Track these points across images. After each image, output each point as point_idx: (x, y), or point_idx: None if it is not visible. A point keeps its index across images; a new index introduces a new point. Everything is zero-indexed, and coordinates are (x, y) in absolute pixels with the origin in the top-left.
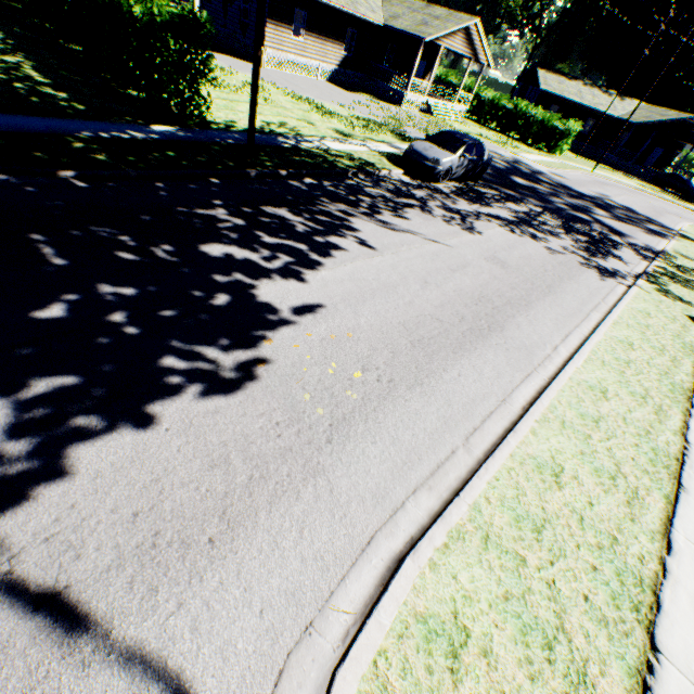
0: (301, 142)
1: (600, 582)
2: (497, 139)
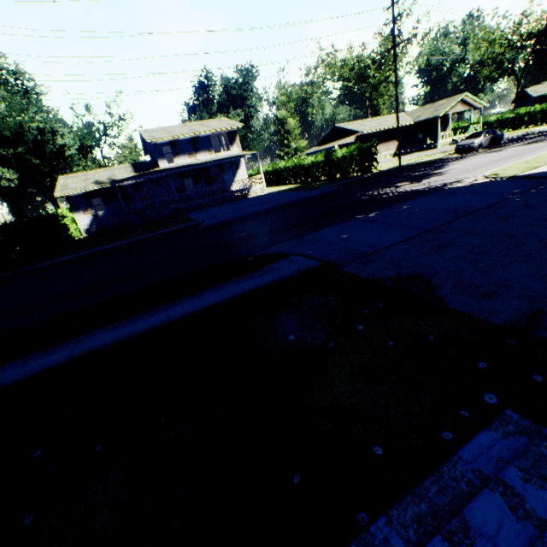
0: (409, 164)
1: None
2: (510, 133)
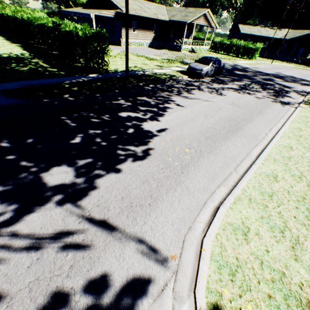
0: (144, 72)
1: (299, 212)
2: (224, 57)
